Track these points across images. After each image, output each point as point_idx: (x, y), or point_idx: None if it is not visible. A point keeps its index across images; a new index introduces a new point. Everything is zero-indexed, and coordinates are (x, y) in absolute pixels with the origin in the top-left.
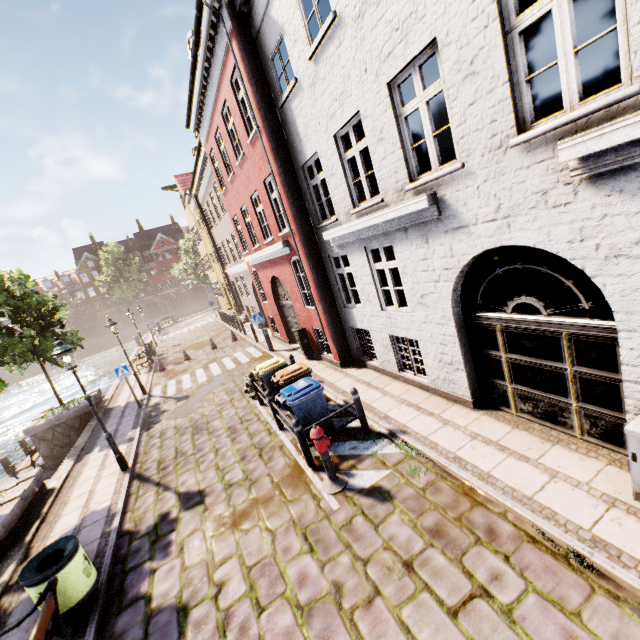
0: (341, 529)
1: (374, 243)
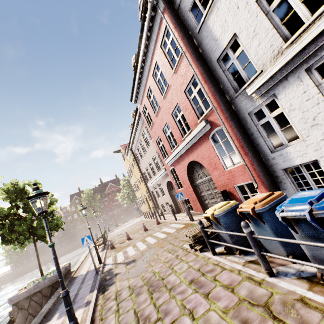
0: None
1: None
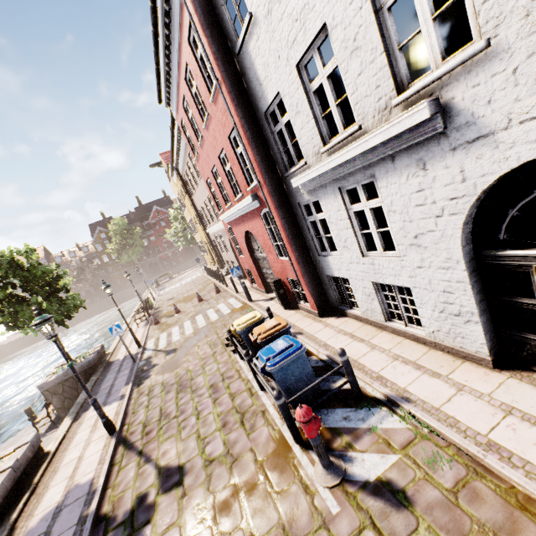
0: None
1: (350, 182)
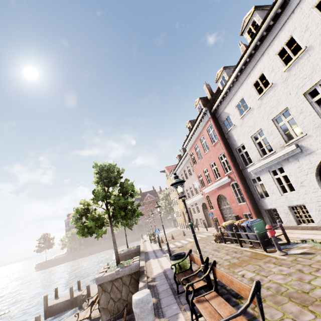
0: (292, 261)
1: (273, 168)
